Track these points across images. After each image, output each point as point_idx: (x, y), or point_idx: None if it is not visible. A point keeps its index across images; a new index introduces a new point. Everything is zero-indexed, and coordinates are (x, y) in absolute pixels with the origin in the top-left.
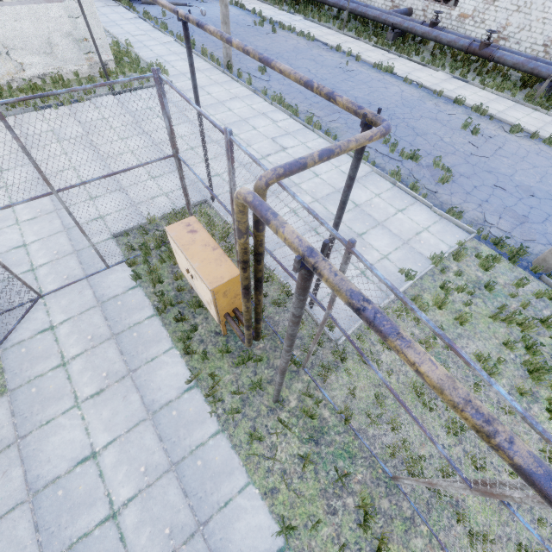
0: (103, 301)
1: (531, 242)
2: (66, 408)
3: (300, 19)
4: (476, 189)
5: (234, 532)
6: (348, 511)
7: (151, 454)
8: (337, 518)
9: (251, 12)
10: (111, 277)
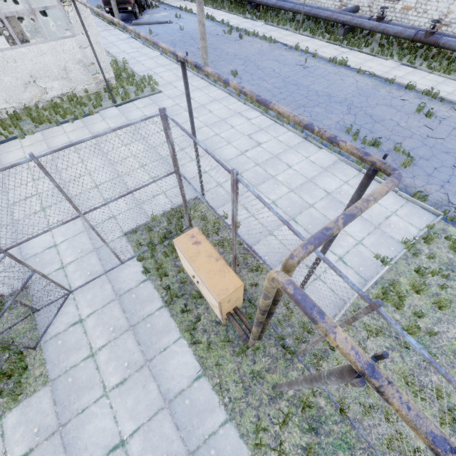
0: (120, 294)
1: None
2: (97, 397)
3: (261, 24)
4: (436, 170)
5: None
6: None
7: (170, 443)
8: None
9: (220, 23)
10: (125, 271)
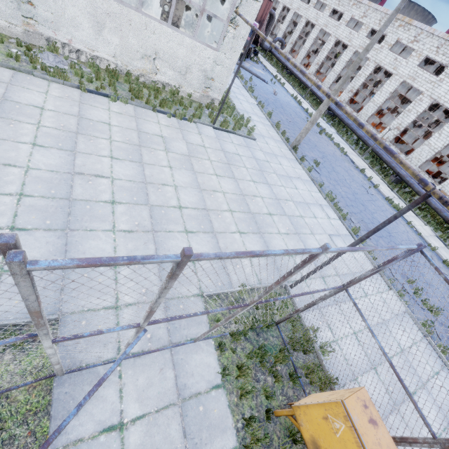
0: (184, 397)
1: None
2: None
3: (334, 132)
4: None
5: None
6: None
7: None
8: None
9: (304, 109)
10: (196, 357)
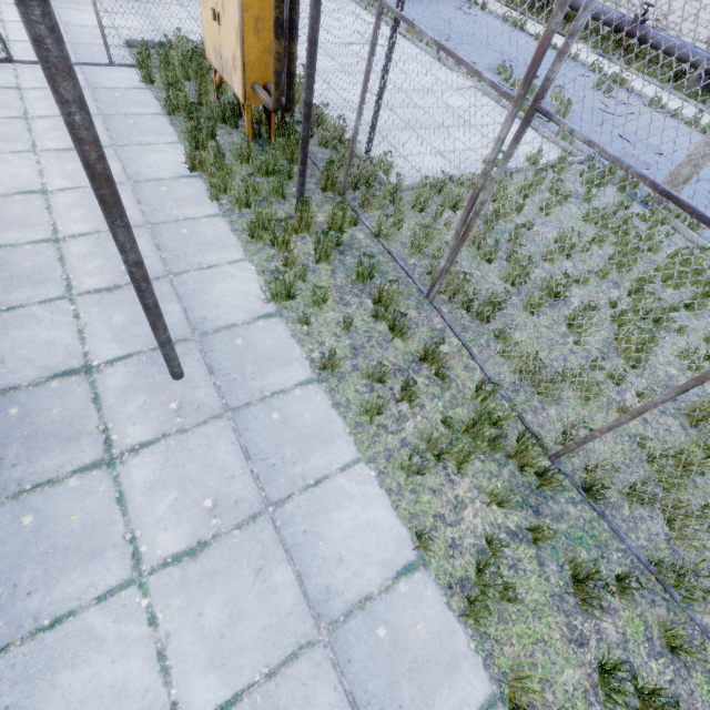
0: (95, 87)
1: None
2: (18, 150)
3: None
4: (596, 133)
5: (213, 289)
6: (365, 308)
7: None
8: (349, 310)
9: None
10: (113, 73)
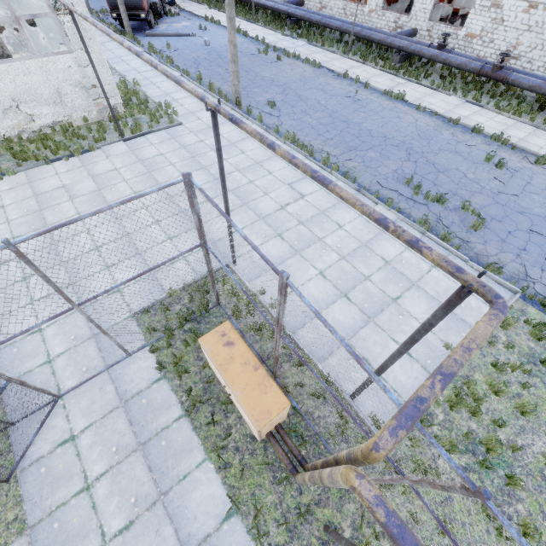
0: (126, 399)
1: None
2: None
3: (303, 44)
4: (511, 235)
5: None
6: None
7: None
8: None
9: (254, 39)
10: (133, 367)
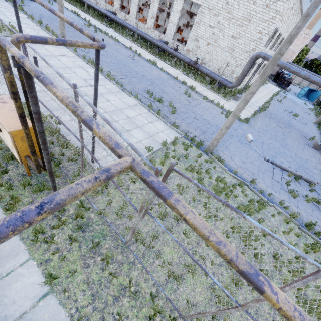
0: None
1: (206, 141)
2: None
3: (112, 31)
4: (187, 118)
5: (10, 290)
6: (97, 264)
7: None
8: (89, 269)
9: (83, 19)
10: None
